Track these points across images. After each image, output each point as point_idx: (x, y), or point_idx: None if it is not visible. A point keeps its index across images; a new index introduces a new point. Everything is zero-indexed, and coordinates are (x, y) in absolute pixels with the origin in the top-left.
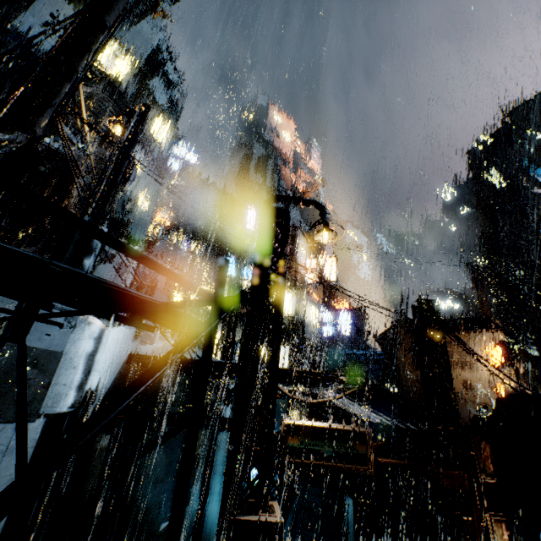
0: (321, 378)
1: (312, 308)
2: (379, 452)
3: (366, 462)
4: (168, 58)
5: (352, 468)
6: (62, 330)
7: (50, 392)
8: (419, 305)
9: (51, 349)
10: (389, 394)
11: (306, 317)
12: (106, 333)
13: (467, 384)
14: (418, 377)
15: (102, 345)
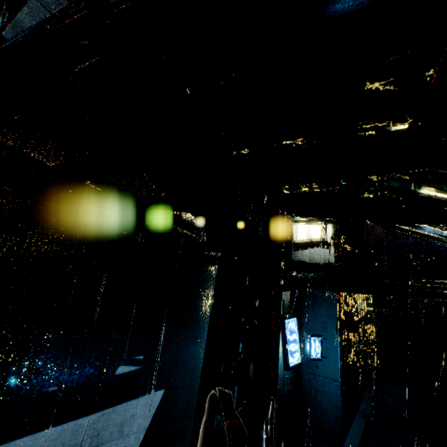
0: None
1: None
2: None
3: None
4: None
5: None
6: None
7: None
8: None
9: None
10: None
11: None
12: None
13: None
14: None
15: None
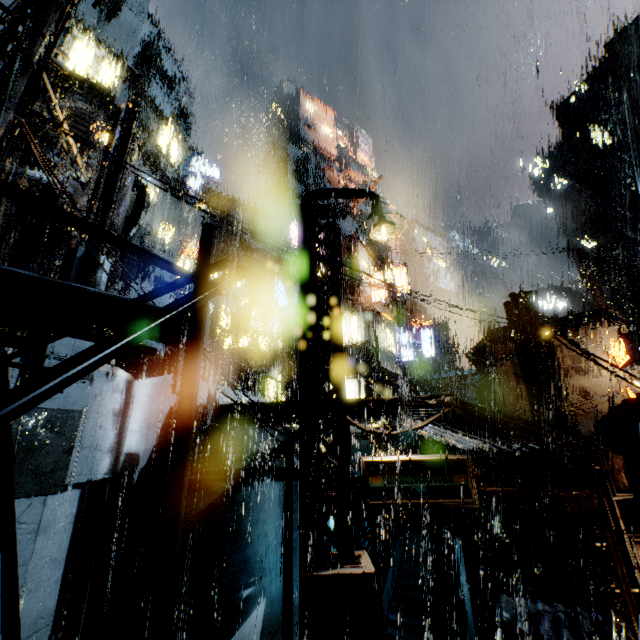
0: (401, 404)
1: (385, 330)
2: (483, 482)
3: (468, 494)
4: (164, 52)
5: (452, 503)
6: (77, 386)
7: (76, 458)
8: (513, 300)
9: (68, 408)
10: (487, 412)
11: (379, 342)
12: (136, 386)
13: (585, 393)
14: (523, 393)
15: (135, 400)
